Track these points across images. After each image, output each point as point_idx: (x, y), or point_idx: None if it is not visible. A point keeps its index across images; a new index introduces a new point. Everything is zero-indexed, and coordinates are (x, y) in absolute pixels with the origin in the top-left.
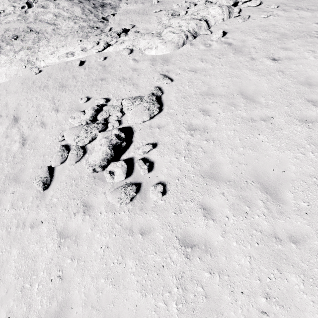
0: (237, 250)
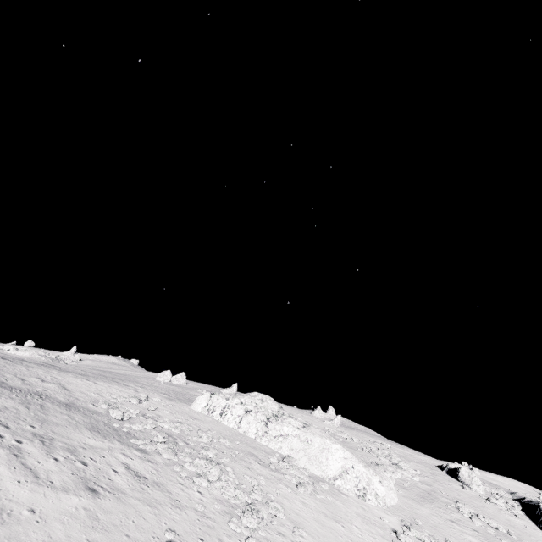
0: (530, 537)
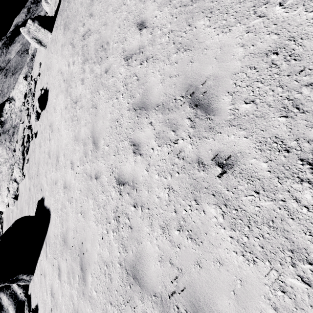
0: None
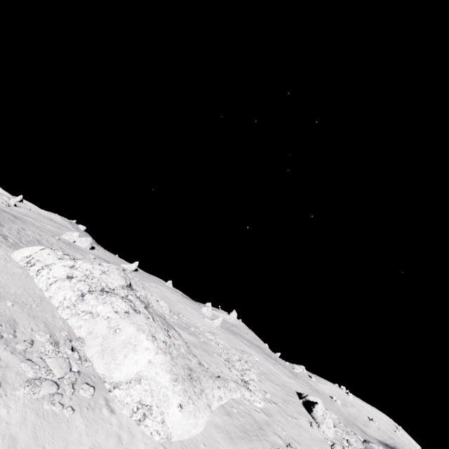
0: None
